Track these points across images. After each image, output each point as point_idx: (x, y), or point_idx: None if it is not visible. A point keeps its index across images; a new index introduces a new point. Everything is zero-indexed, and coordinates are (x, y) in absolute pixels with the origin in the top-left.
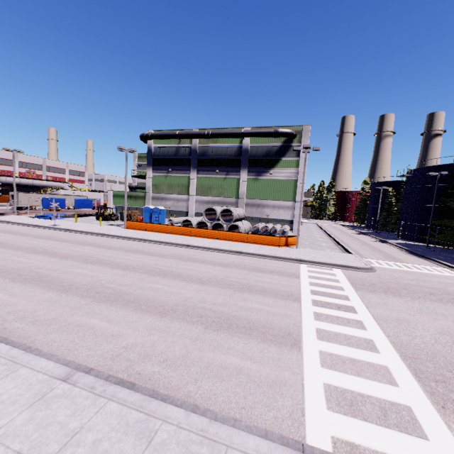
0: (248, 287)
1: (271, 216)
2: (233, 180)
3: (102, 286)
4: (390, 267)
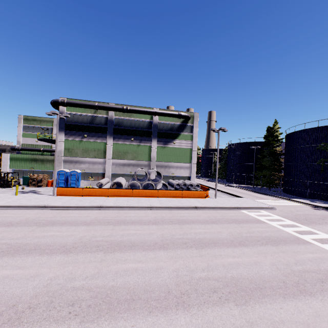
0: (270, 239)
1: (175, 174)
2: (146, 147)
3: (198, 280)
4: (273, 204)
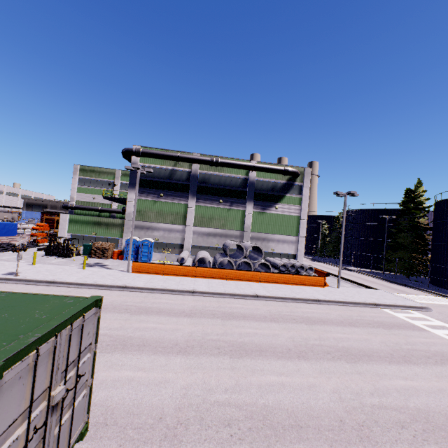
0: (444, 357)
1: (276, 250)
2: (238, 212)
3: (372, 408)
4: (424, 302)
